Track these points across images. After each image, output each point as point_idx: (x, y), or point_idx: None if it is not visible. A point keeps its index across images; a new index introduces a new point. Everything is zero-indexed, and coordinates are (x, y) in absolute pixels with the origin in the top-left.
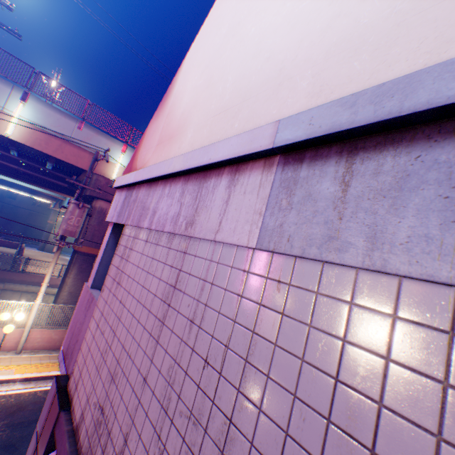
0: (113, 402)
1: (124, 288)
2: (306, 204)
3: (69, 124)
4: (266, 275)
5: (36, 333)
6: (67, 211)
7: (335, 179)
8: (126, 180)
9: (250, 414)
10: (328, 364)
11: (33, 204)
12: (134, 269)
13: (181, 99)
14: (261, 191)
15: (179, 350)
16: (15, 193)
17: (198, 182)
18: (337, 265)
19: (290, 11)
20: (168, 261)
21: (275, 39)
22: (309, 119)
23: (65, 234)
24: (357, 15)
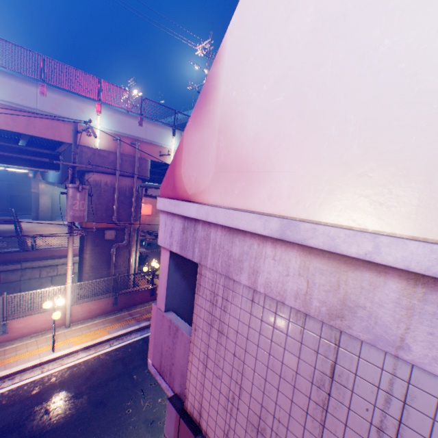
0: None
1: (234, 342)
2: None
3: (29, 91)
4: None
5: (76, 308)
6: (68, 197)
7: None
8: (181, 209)
9: None
10: None
11: (8, 174)
12: (243, 327)
13: (242, 115)
14: None
15: None
16: None
17: (334, 264)
18: None
19: None
20: (306, 342)
21: None
22: None
23: (75, 220)
24: None
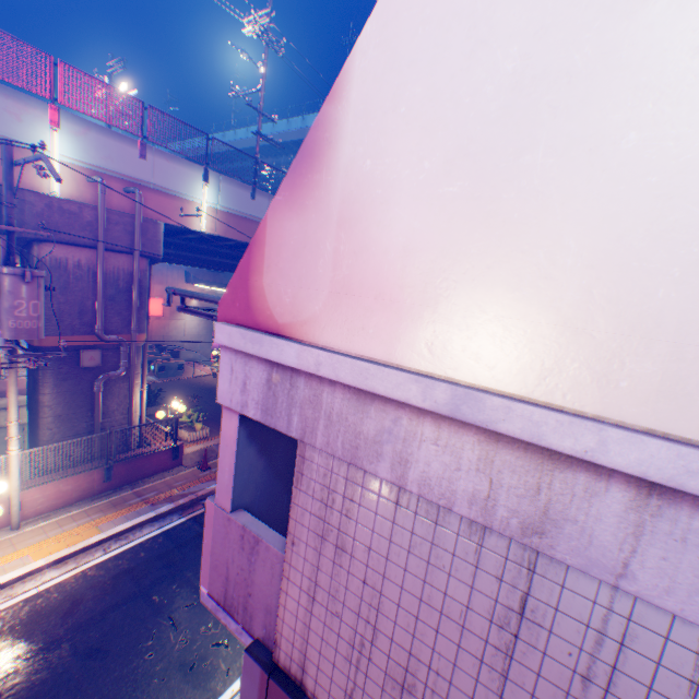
0: None
1: (364, 563)
2: None
3: None
4: None
5: (32, 493)
6: (3, 292)
7: None
8: (267, 350)
9: None
10: None
11: None
12: (381, 542)
13: (384, 203)
14: None
15: None
16: None
17: (533, 459)
18: None
19: None
20: (485, 566)
21: None
22: None
23: (20, 337)
24: None
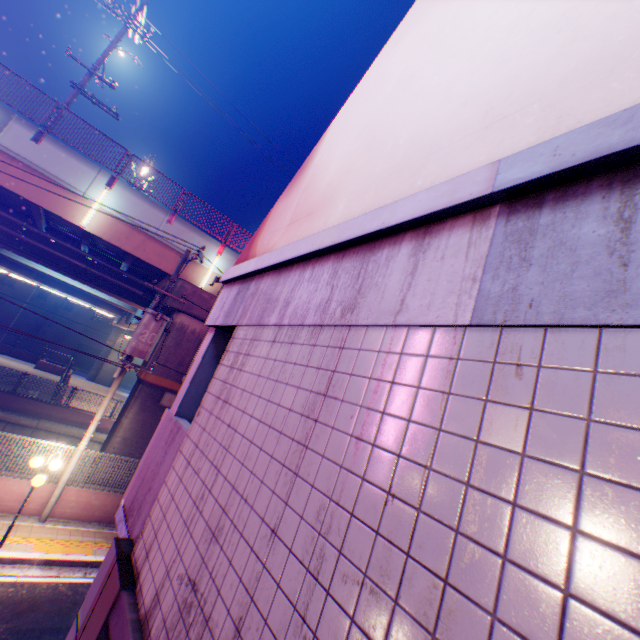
0: (214, 572)
1: (235, 406)
2: (555, 256)
3: (157, 216)
4: (492, 359)
5: (71, 492)
6: (141, 323)
7: (605, 218)
8: (242, 269)
9: (485, 568)
10: (635, 473)
11: (92, 318)
12: (253, 380)
13: (326, 169)
14: (472, 252)
15: (337, 482)
16: (73, 302)
17: (360, 256)
18: (627, 329)
19: (493, 50)
20: (312, 362)
21: (473, 82)
22: (552, 150)
23: (133, 353)
24: (605, 35)
